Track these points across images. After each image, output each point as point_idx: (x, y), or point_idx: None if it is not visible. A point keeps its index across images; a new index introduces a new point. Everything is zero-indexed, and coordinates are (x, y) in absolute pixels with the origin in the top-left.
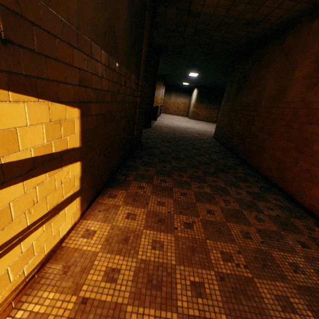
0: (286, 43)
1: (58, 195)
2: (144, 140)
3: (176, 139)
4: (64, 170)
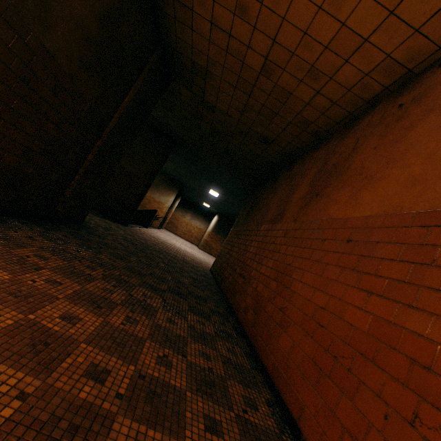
0: (294, 169)
1: None
2: (94, 226)
3: (150, 247)
4: None
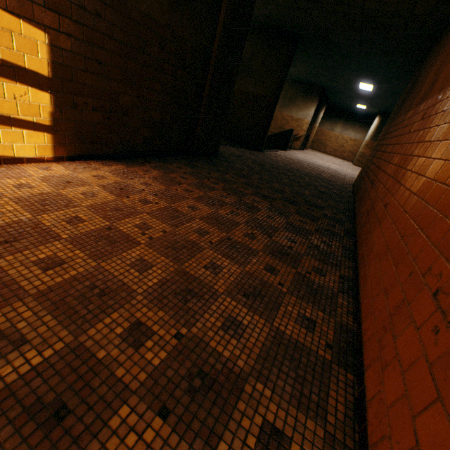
0: None
1: (9, 107)
2: (227, 155)
3: (279, 167)
4: (19, 87)
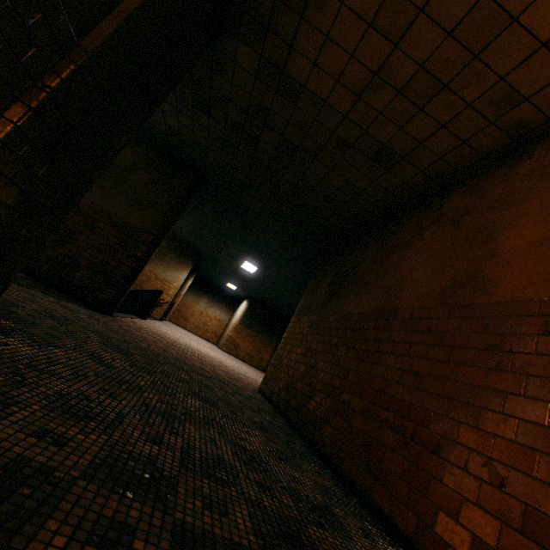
0: (450, 205)
1: None
2: (30, 313)
3: (159, 356)
4: None
